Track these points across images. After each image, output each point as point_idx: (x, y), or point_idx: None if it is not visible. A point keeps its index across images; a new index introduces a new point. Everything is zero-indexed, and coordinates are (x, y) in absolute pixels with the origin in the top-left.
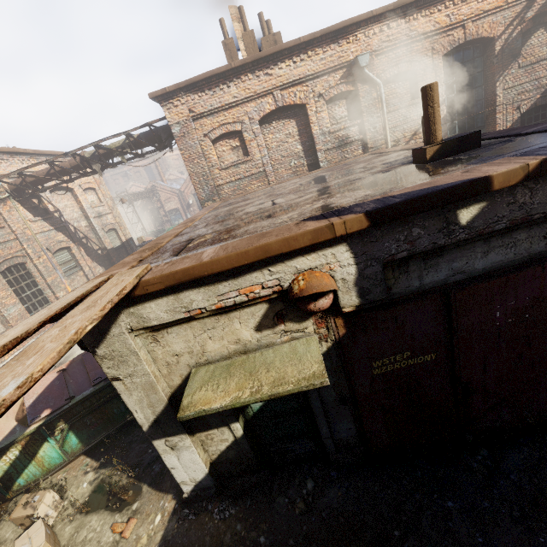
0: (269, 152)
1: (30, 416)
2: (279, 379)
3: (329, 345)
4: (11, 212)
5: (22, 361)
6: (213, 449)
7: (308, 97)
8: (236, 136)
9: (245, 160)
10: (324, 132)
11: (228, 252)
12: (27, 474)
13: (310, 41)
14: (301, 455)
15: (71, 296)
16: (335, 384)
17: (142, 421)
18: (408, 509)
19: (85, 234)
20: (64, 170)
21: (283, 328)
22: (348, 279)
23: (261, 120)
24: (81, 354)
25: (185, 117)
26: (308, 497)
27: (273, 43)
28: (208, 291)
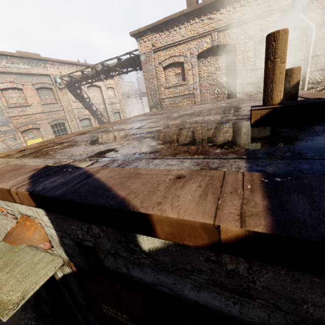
0: (201, 80)
1: None
2: None
3: (71, 270)
4: (63, 95)
5: None
6: None
7: (239, 38)
8: (179, 65)
9: (182, 83)
10: (246, 69)
11: None
12: None
13: None
14: None
15: None
16: (82, 296)
17: None
18: None
19: (101, 113)
20: (88, 76)
21: None
22: (54, 238)
23: (199, 55)
24: None
25: (149, 49)
26: None
27: None
28: None
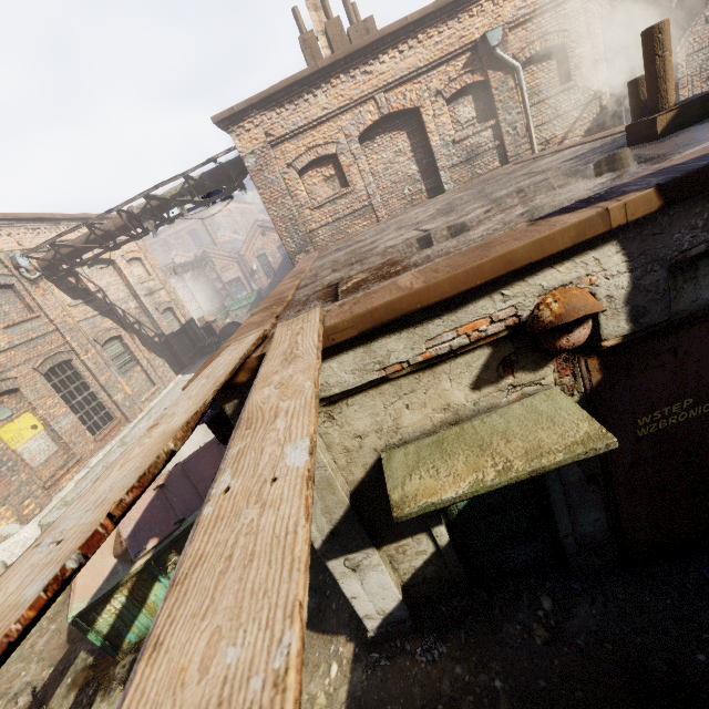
0: (374, 179)
1: (132, 550)
2: (534, 448)
3: (575, 400)
4: (46, 296)
5: (265, 428)
6: (405, 566)
7: (421, 97)
8: (329, 162)
9: (344, 192)
10: (446, 143)
11: (451, 271)
12: (138, 627)
13: (420, 20)
14: (522, 565)
15: (226, 360)
16: None
17: (313, 535)
18: (708, 623)
19: (137, 318)
20: (108, 234)
21: (511, 382)
22: (616, 296)
23: (360, 137)
24: (180, 463)
25: (260, 144)
26: (549, 621)
27: (365, 32)
28: (412, 335)
